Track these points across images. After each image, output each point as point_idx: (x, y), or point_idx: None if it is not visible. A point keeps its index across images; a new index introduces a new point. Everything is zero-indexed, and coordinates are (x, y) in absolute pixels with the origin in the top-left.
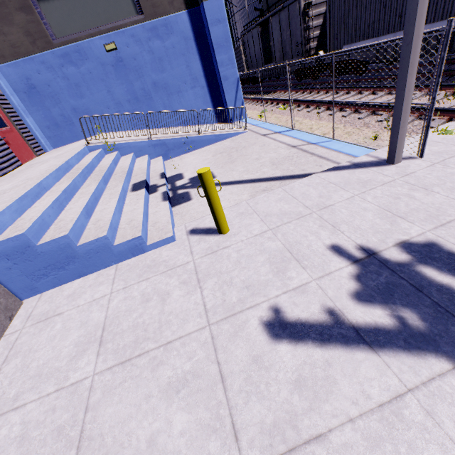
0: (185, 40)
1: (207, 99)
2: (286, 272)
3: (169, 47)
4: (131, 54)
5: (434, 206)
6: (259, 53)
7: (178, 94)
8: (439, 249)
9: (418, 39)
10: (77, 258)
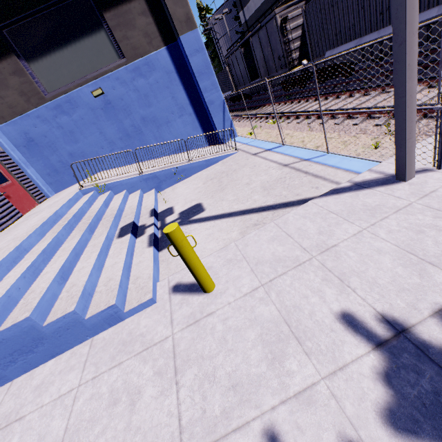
0: (167, 74)
1: (196, 124)
2: (283, 361)
3: (153, 83)
4: (118, 95)
5: None
6: (244, 72)
7: (167, 124)
8: None
9: (413, 36)
10: (45, 338)
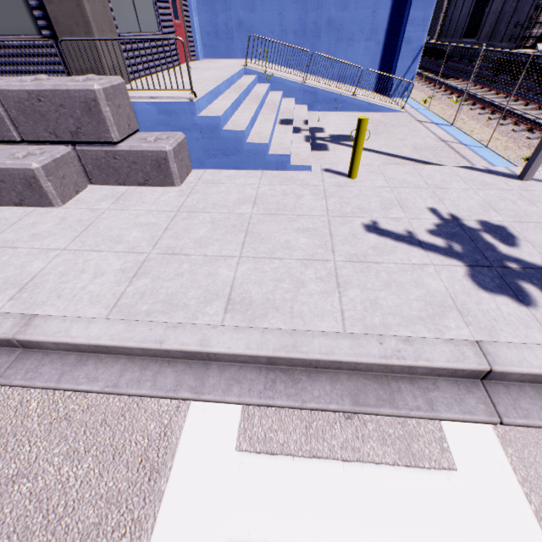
0: None
1: (377, 59)
2: (390, 210)
3: None
4: None
5: (526, 212)
6: (463, 19)
7: (349, 42)
8: (504, 230)
9: None
10: (240, 153)
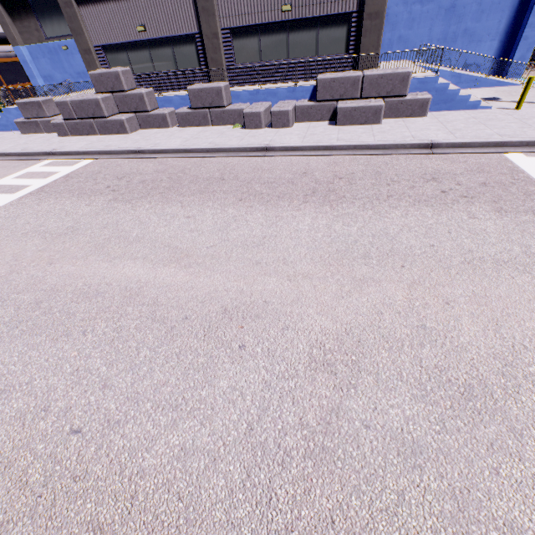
0: None
1: (497, 53)
2: None
3: (495, 3)
4: (464, 3)
5: None
6: None
7: (477, 43)
8: None
9: None
10: (453, 101)
